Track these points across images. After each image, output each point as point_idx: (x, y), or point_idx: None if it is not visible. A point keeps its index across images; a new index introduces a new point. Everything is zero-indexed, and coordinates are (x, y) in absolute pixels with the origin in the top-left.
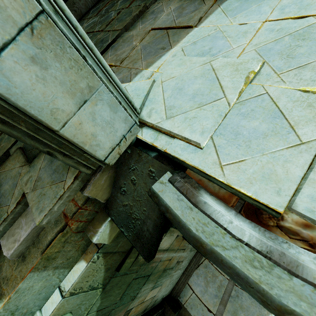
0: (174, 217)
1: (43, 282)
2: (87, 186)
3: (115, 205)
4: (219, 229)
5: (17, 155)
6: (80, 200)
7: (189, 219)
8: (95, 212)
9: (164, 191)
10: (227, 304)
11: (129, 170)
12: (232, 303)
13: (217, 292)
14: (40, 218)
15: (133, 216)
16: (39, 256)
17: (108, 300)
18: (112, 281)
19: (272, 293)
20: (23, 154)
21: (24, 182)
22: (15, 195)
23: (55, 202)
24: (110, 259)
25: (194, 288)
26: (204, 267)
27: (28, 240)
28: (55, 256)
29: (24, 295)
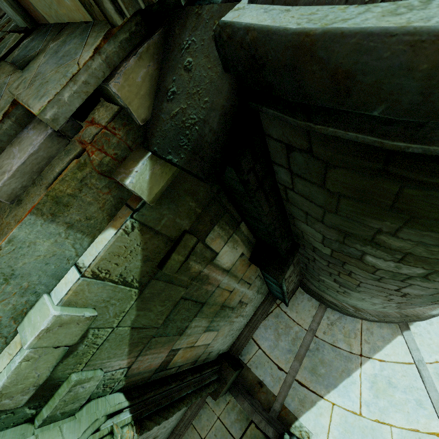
0: (260, 30)
1: (51, 244)
2: (115, 76)
3: (159, 125)
4: (337, 8)
5: (1, 67)
6: (104, 118)
7: (285, 21)
8: (128, 147)
9: (241, 15)
10: (303, 359)
11: (181, 52)
12: (310, 358)
13: (292, 346)
14: (42, 106)
15: (187, 123)
16: (42, 193)
17: (146, 317)
18: (152, 284)
19: (431, 24)
20: (11, 65)
21: (14, 88)
22: (0, 106)
23: (65, 83)
24: (150, 243)
25: (261, 343)
26: (274, 317)
27: (24, 175)
28: (67, 202)
29: (23, 255)
